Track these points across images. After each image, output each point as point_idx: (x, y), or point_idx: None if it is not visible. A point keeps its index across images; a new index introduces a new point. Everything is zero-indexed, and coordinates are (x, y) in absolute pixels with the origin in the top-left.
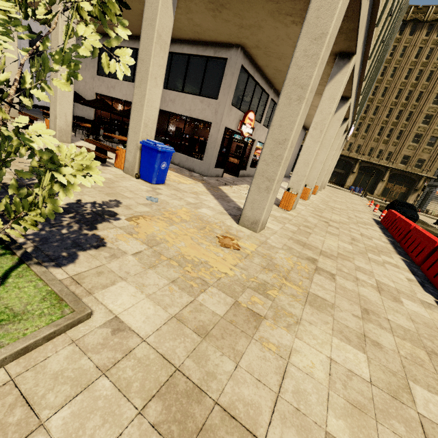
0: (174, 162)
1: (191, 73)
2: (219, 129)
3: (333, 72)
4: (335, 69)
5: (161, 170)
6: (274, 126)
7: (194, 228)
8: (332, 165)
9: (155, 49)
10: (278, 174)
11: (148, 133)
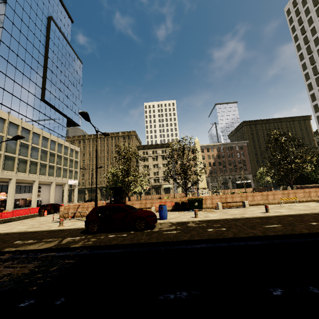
0: None
1: None
2: None
3: (9, 182)
4: (10, 182)
5: None
6: None
7: None
8: (66, 195)
9: None
10: None
11: None
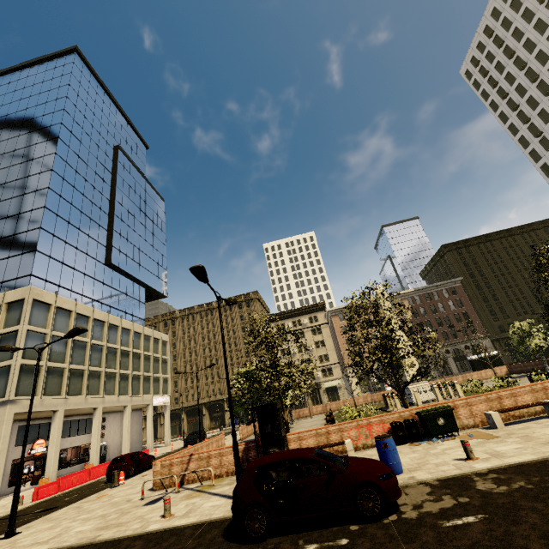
0: None
1: None
2: (6, 464)
3: (53, 418)
4: (53, 417)
5: None
6: None
7: None
8: (150, 429)
9: None
10: None
11: None
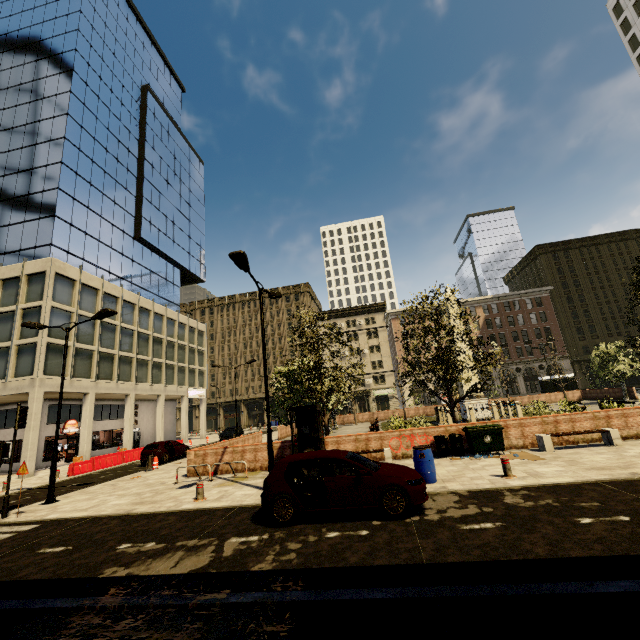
0: (13, 470)
1: None
2: (39, 440)
3: (84, 400)
4: (84, 399)
5: None
6: (25, 440)
7: None
8: (185, 421)
9: None
10: (28, 454)
11: None
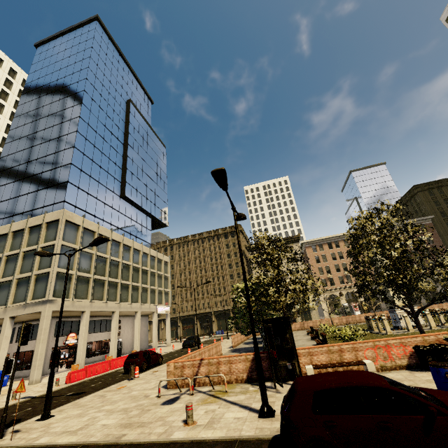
0: (26, 376)
1: (35, 331)
2: (47, 350)
3: (82, 317)
4: (82, 316)
5: (4, 380)
6: (35, 351)
7: (5, 391)
8: (155, 332)
9: (4, 341)
10: (37, 363)
11: (0, 368)
